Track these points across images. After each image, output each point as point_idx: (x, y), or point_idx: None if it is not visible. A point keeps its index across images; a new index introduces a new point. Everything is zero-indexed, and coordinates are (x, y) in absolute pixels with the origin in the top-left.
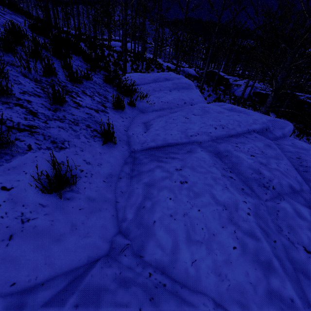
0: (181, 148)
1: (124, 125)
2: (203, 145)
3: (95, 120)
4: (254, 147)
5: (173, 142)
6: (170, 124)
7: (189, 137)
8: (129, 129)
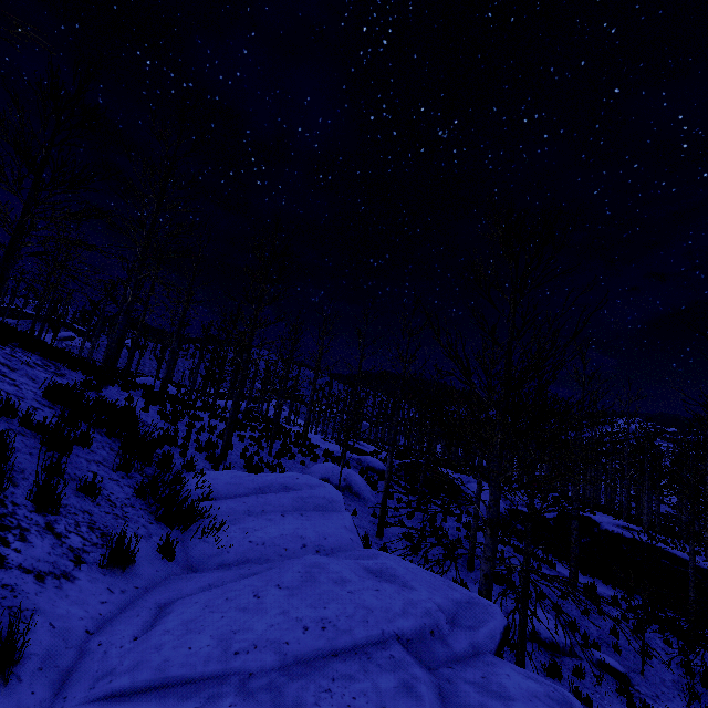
0: (189, 695)
1: (98, 613)
2: (253, 684)
3: (15, 604)
4: (371, 692)
5: (181, 672)
6: (211, 612)
7: (228, 658)
8: (103, 627)
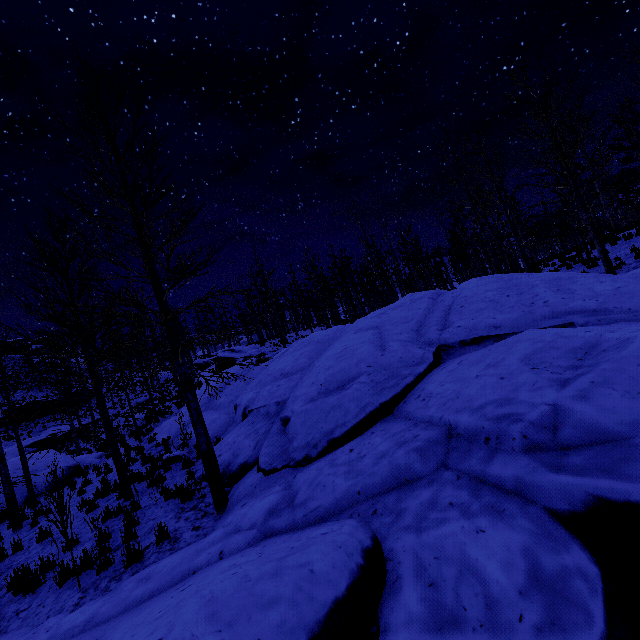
0: None
1: None
2: None
3: None
4: None
5: None
6: None
7: None
8: None
